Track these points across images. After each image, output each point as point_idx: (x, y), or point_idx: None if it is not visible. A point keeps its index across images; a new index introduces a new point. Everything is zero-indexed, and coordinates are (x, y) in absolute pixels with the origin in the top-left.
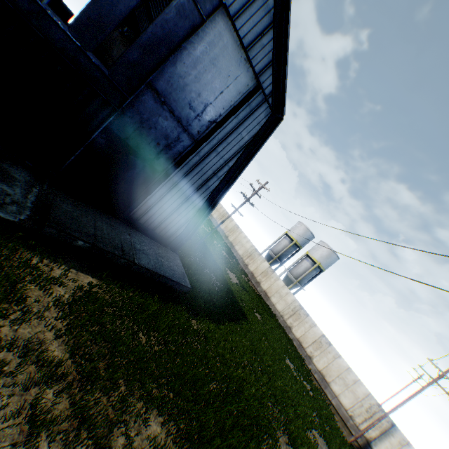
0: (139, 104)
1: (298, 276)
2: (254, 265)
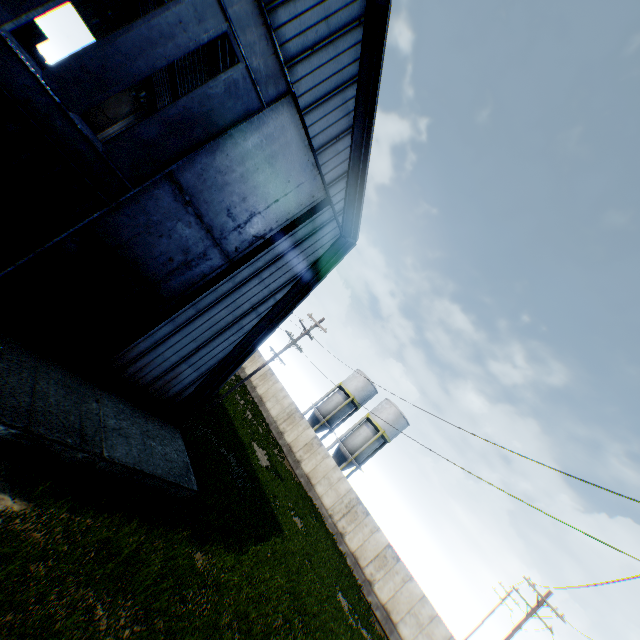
0: (148, 199)
1: (355, 449)
2: (293, 433)
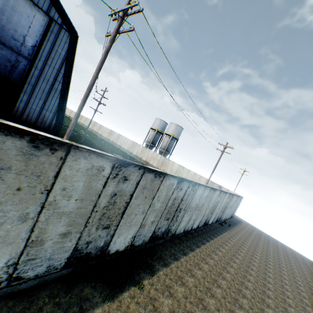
0: None
1: (164, 147)
2: (135, 150)
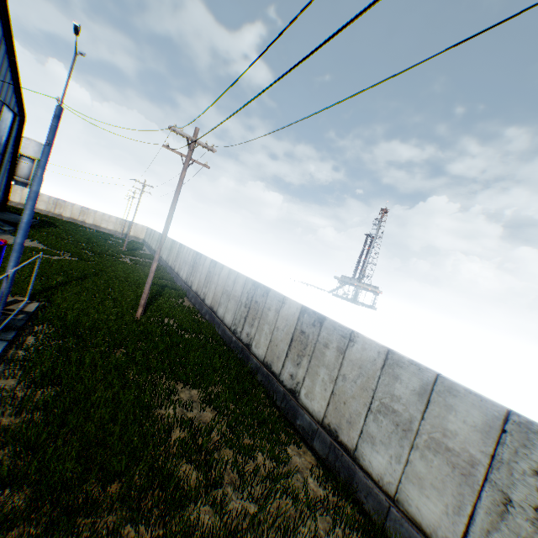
0: None
1: (29, 176)
2: None
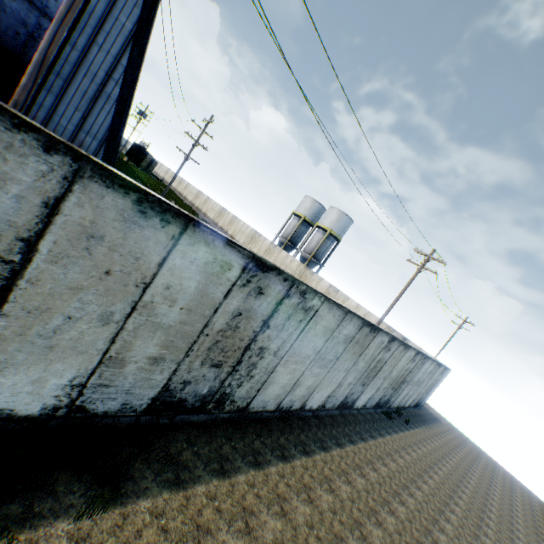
0: None
1: (312, 251)
2: (256, 248)
